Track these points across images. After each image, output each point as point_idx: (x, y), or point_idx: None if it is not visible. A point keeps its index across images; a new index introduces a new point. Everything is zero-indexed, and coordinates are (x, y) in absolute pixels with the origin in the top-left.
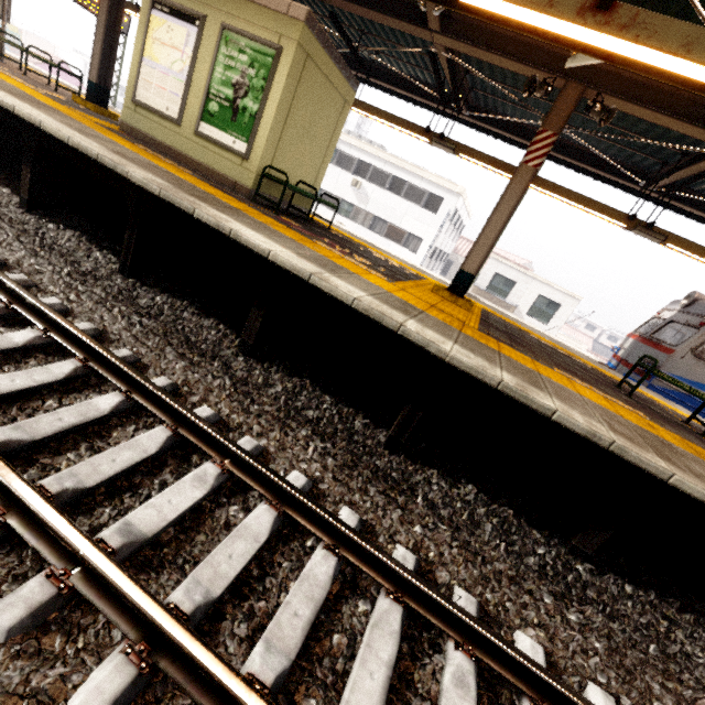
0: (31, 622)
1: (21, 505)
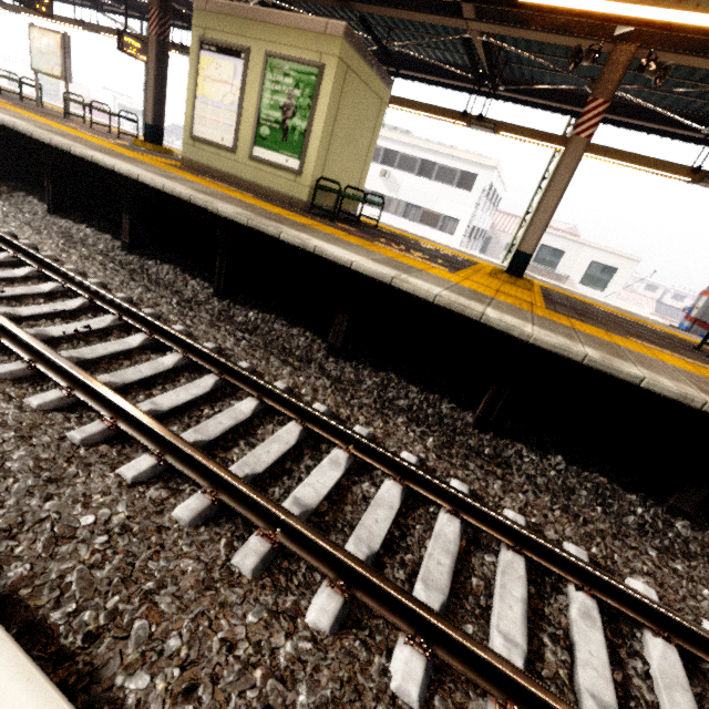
0: (262, 566)
1: (229, 485)
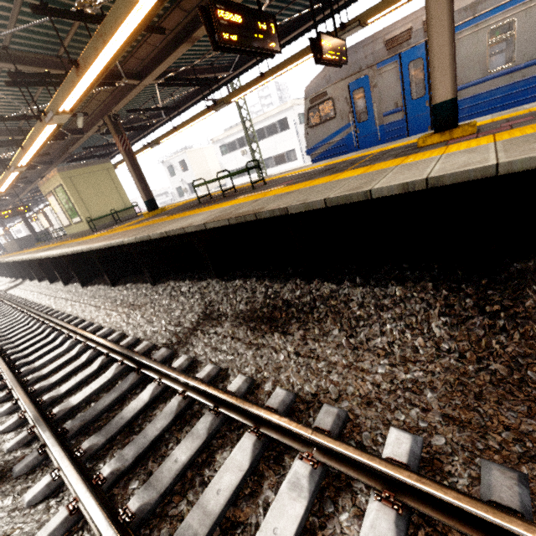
0: None
1: None
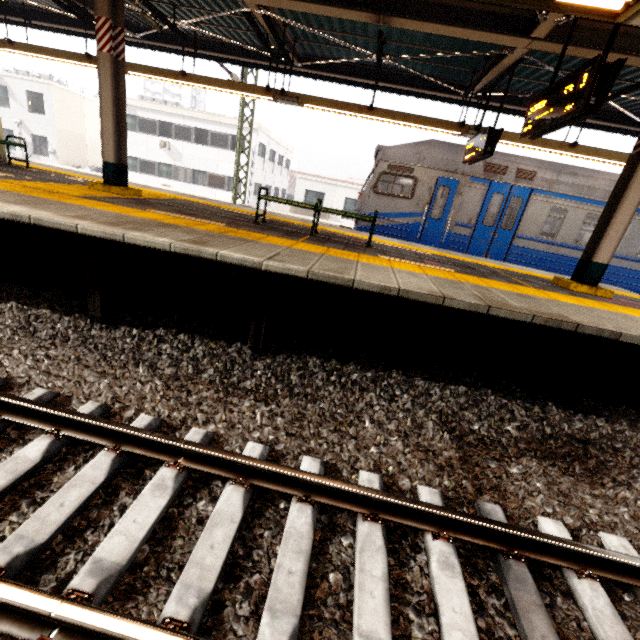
0: None
1: None
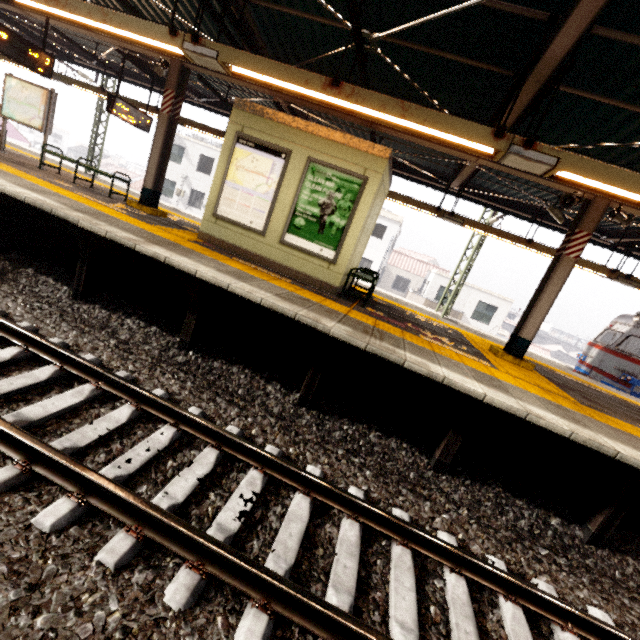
0: None
1: None
